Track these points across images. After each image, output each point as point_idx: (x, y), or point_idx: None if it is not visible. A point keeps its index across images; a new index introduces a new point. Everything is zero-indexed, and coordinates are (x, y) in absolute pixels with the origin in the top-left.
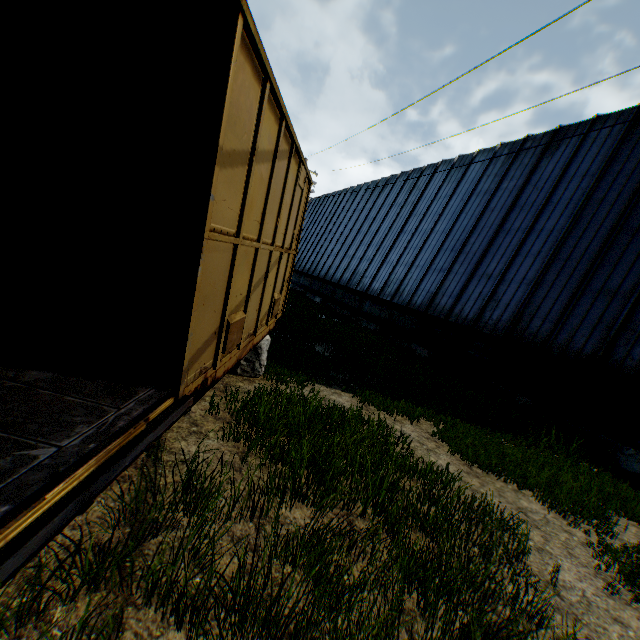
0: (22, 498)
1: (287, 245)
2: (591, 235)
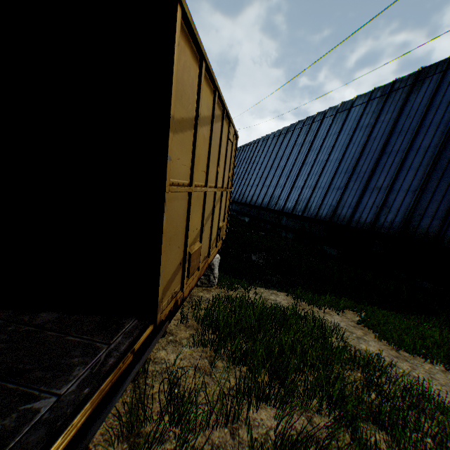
0: None
1: (225, 185)
2: None
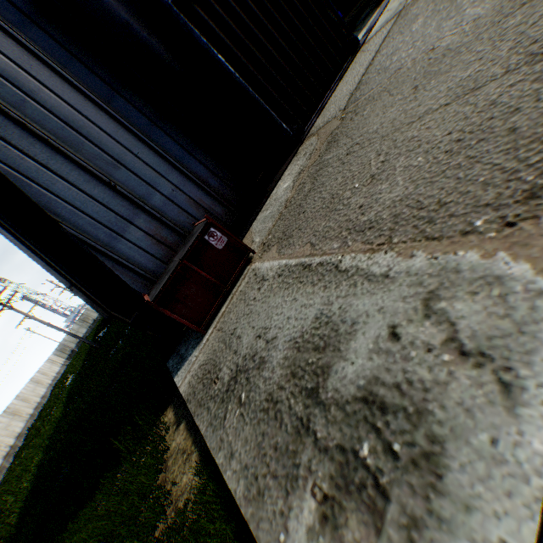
0: None
1: None
2: None
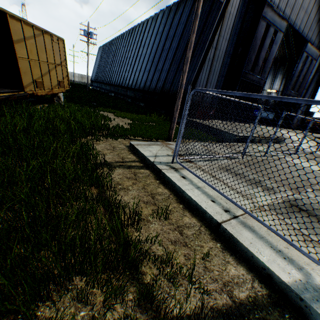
0: (2, 92)
1: (59, 63)
2: (181, 49)
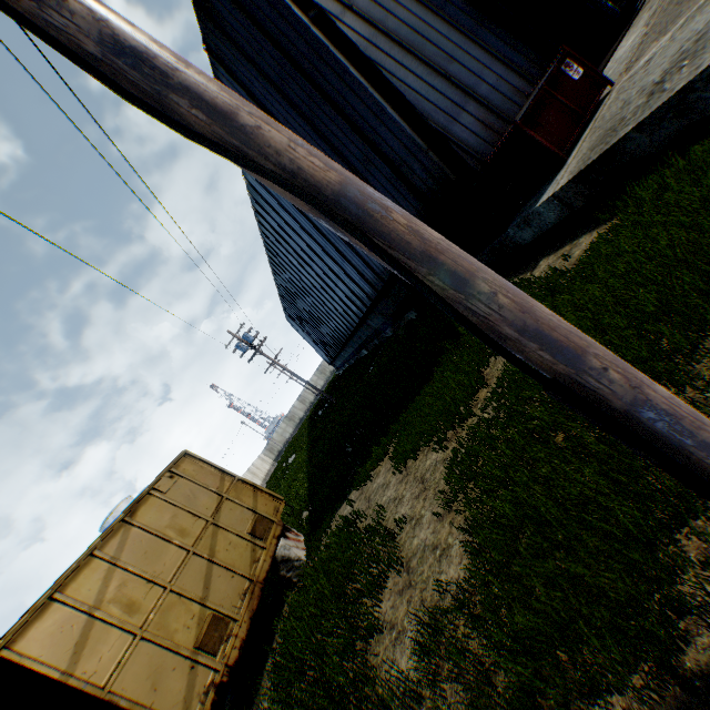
0: None
1: (216, 503)
2: (315, 144)
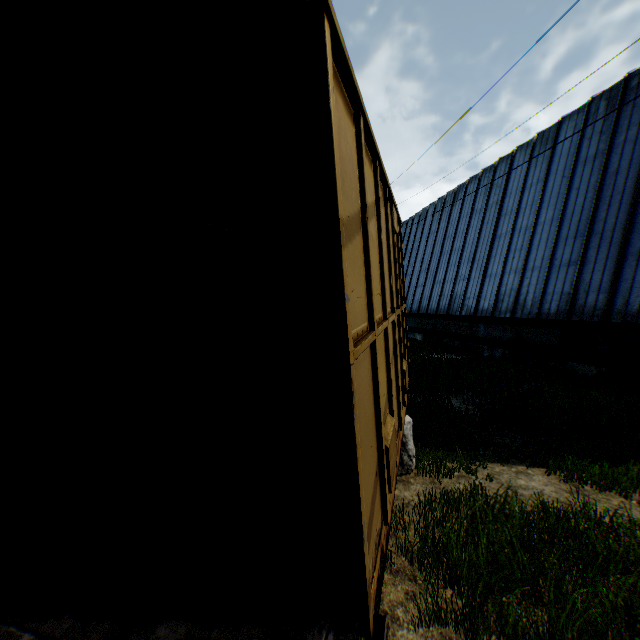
0: None
1: None
2: None
